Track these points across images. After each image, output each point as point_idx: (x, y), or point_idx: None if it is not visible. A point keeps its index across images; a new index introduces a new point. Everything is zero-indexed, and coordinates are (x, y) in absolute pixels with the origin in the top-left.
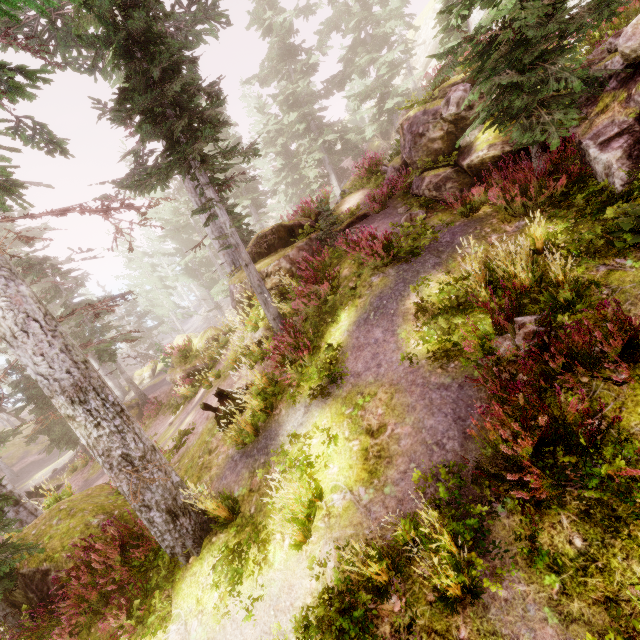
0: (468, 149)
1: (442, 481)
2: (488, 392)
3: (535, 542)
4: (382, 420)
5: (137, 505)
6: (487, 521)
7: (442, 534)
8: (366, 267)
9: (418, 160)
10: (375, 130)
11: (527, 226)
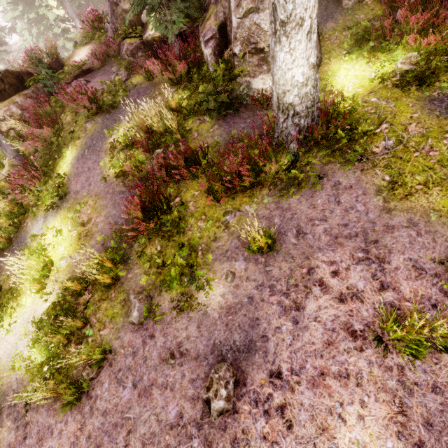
0: (147, 26)
1: (115, 239)
2: (124, 190)
3: (145, 253)
4: (89, 216)
5: None
6: (128, 250)
7: (105, 261)
8: (81, 115)
9: (119, 27)
10: None
11: (175, 92)
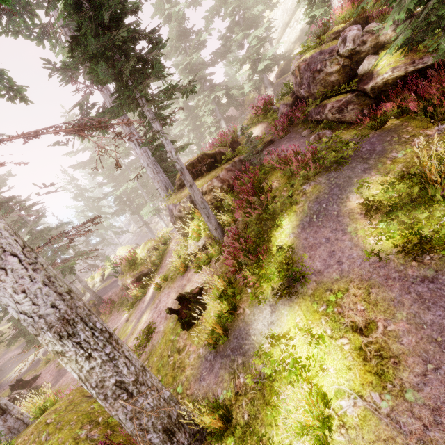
0: (367, 75)
1: None
2: None
3: None
4: (367, 317)
5: (134, 430)
6: None
7: None
8: (297, 178)
9: (316, 92)
10: (251, 86)
11: None
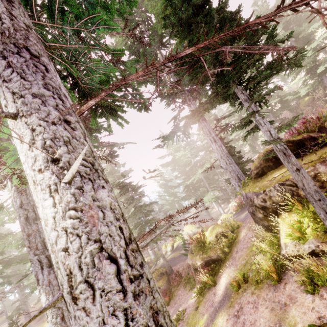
0: None
1: None
2: None
3: None
4: None
5: None
6: None
7: None
8: None
9: None
10: (307, 89)
11: None
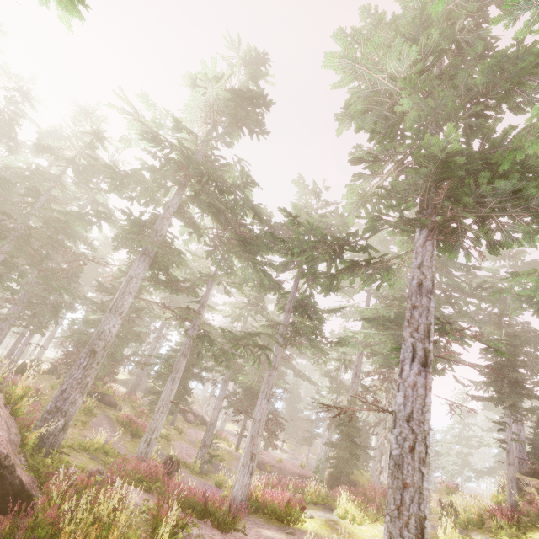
0: None
1: None
2: None
3: None
4: None
5: None
6: None
7: None
8: None
9: None
10: None
11: None
